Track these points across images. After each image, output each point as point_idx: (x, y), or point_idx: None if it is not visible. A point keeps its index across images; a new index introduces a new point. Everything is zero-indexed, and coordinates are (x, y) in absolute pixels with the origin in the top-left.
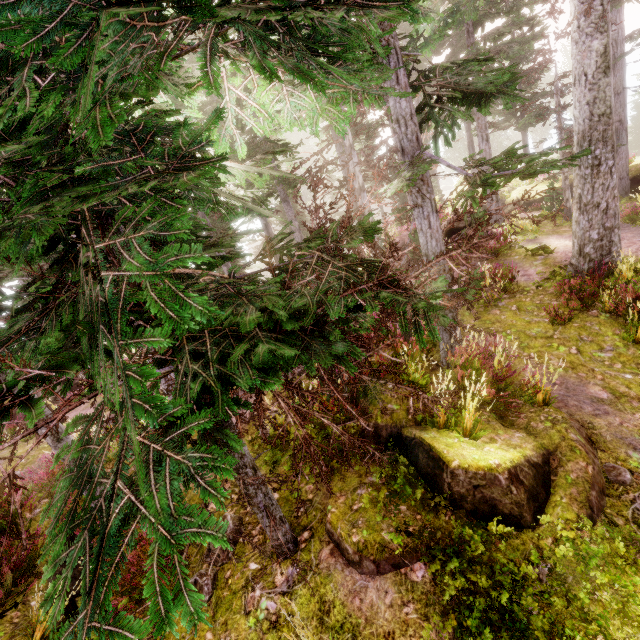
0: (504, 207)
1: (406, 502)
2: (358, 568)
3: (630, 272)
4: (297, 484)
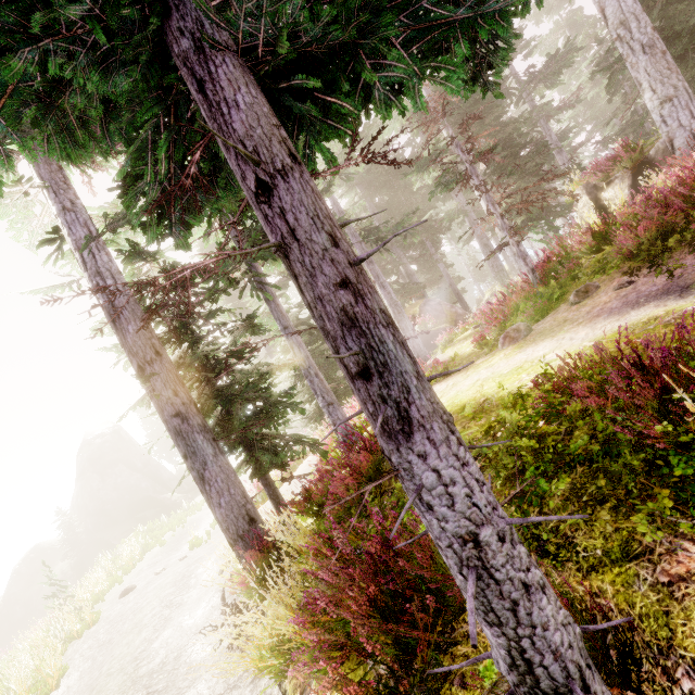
0: None
1: None
2: None
3: None
4: None
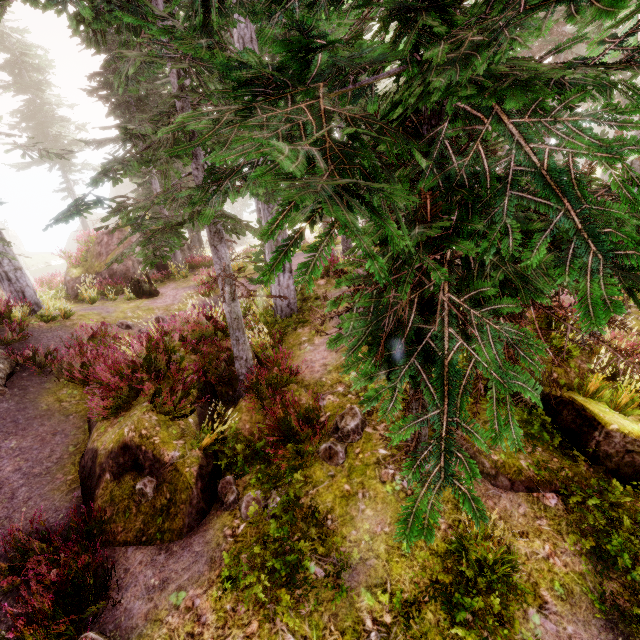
0: None
1: (540, 445)
2: (492, 480)
3: None
4: None
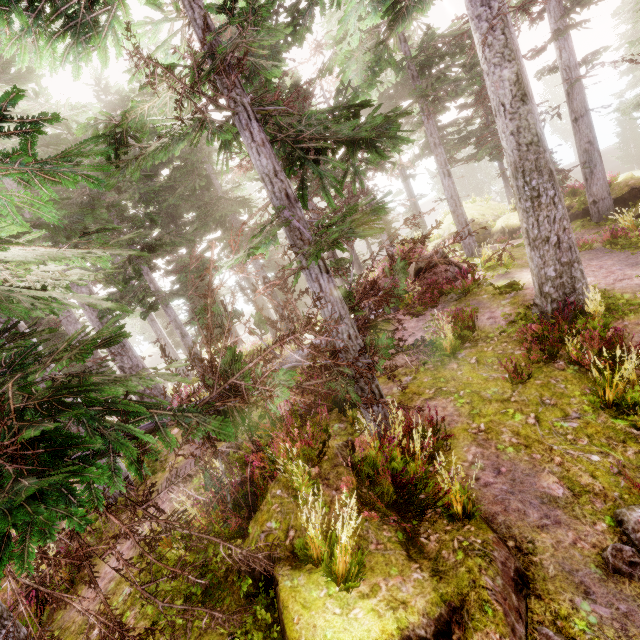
0: (490, 237)
1: None
2: None
3: (596, 314)
4: (158, 636)
